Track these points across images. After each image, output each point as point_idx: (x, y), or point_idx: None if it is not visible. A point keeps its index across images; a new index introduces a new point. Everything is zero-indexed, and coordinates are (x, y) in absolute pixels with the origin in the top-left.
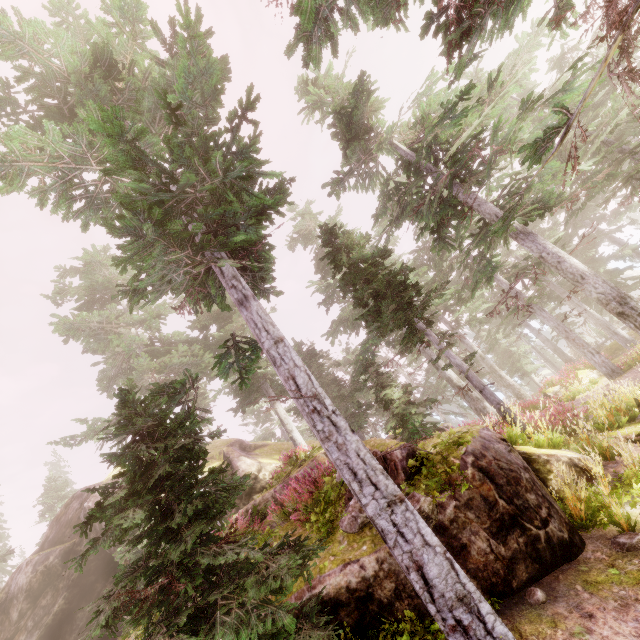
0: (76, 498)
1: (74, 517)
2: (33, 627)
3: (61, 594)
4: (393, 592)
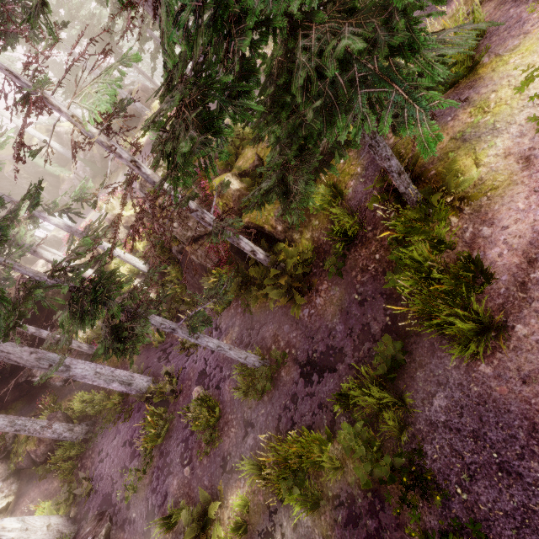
0: None
1: None
2: None
3: None
4: (133, 113)
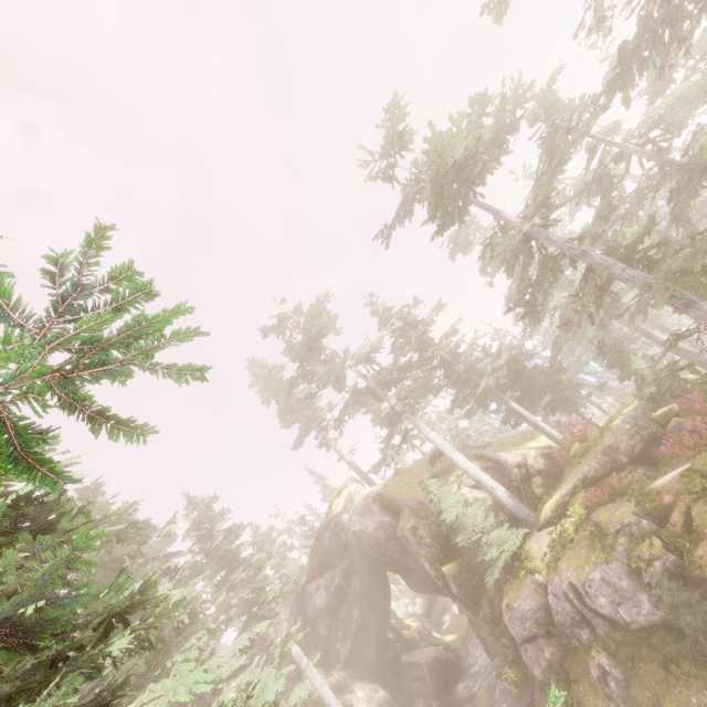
0: (324, 530)
1: (332, 545)
2: (344, 636)
3: (354, 607)
4: None
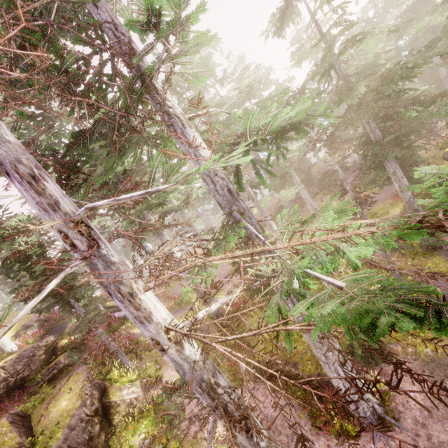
0: None
1: None
2: None
3: None
4: None
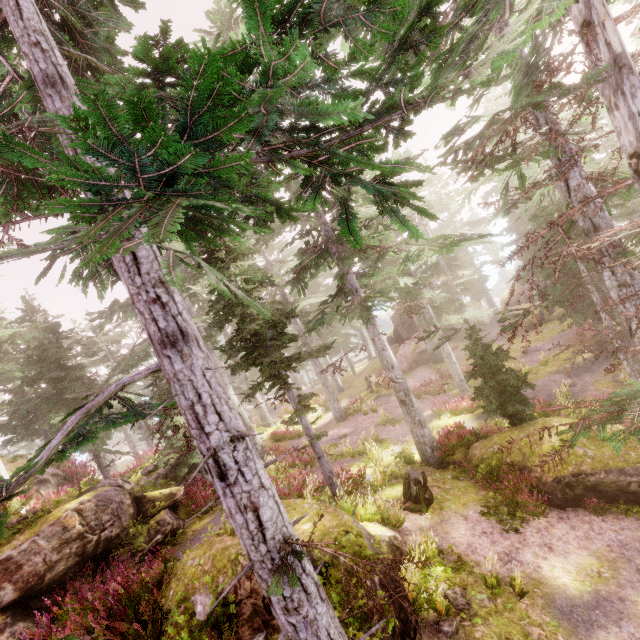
0: None
1: None
2: None
3: None
4: None
